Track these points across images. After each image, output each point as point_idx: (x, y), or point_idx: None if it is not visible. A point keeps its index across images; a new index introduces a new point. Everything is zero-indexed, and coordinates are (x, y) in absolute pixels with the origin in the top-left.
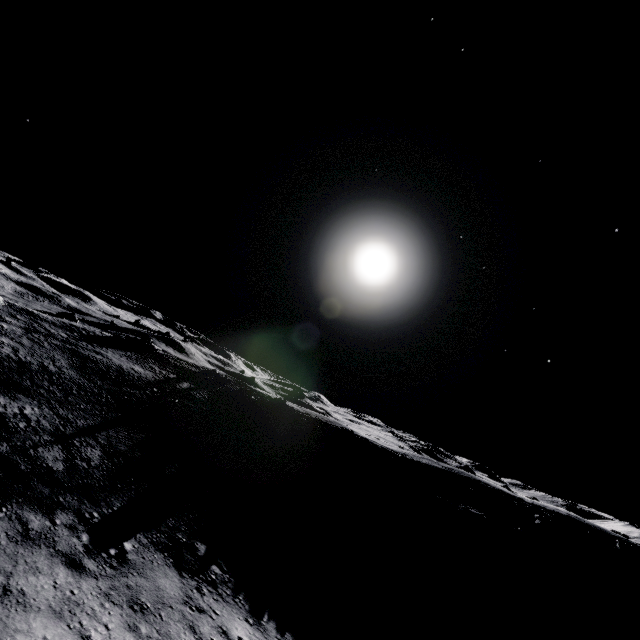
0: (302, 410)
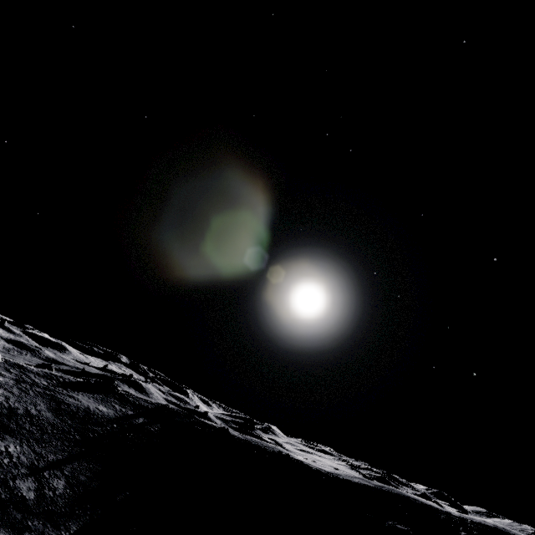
0: (243, 437)
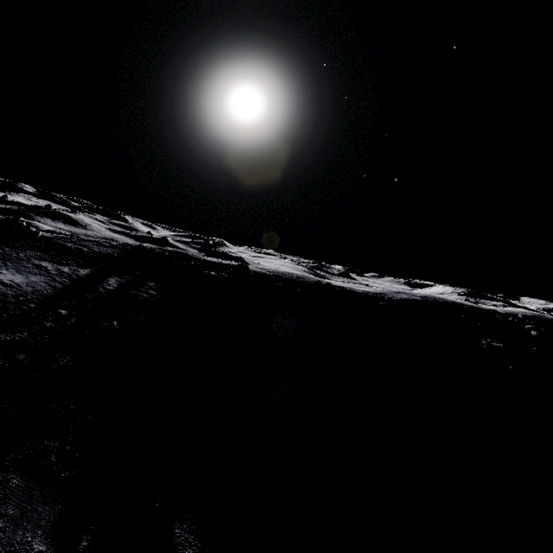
0: (267, 272)
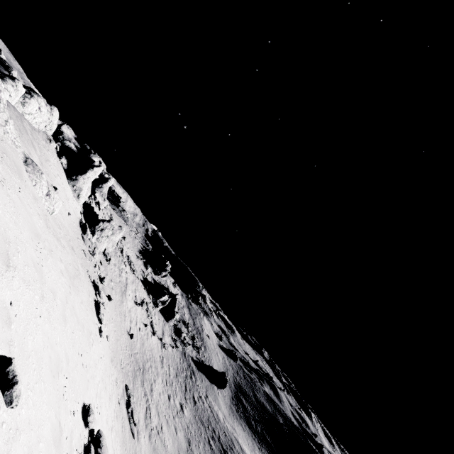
0: None
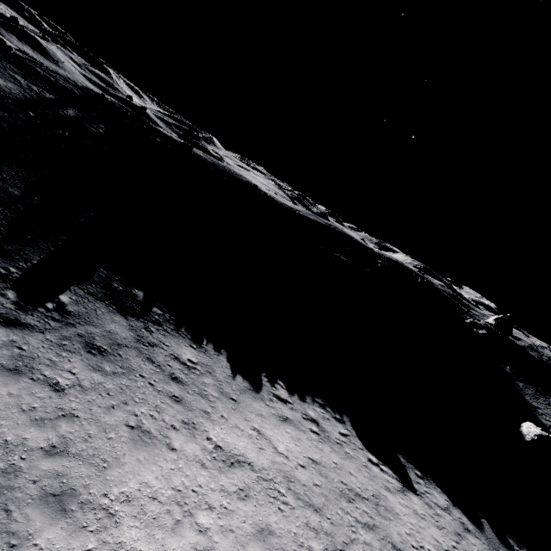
0: (209, 160)
